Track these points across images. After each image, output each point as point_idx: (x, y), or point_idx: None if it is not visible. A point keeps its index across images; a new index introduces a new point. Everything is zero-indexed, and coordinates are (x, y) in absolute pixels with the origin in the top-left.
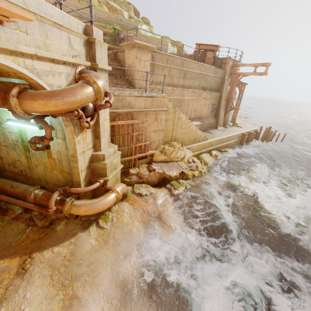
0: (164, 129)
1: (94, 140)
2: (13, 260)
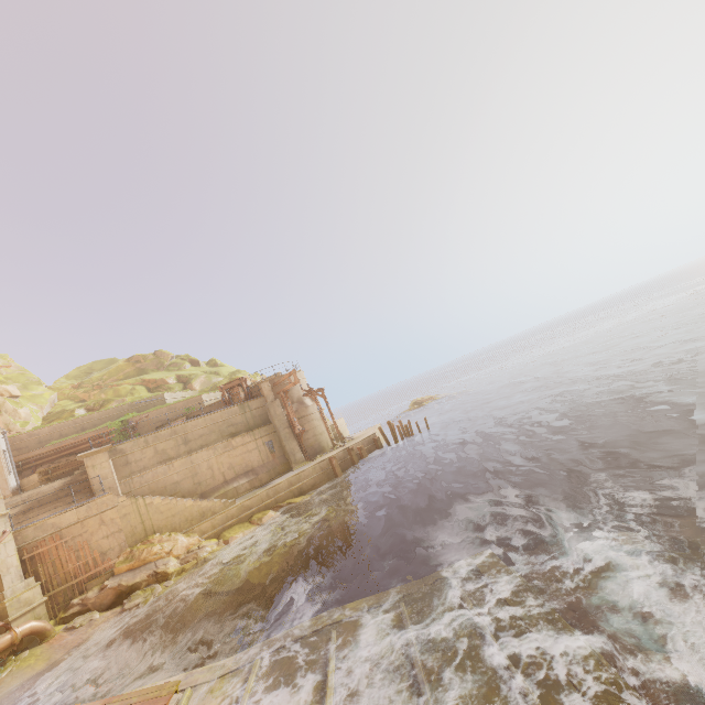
0: (124, 527)
1: None
2: None
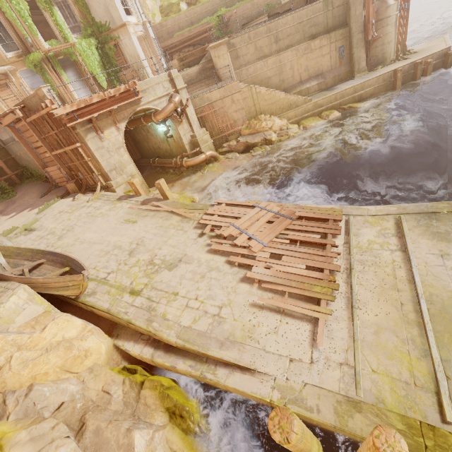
0: (244, 107)
1: (189, 128)
2: (170, 184)
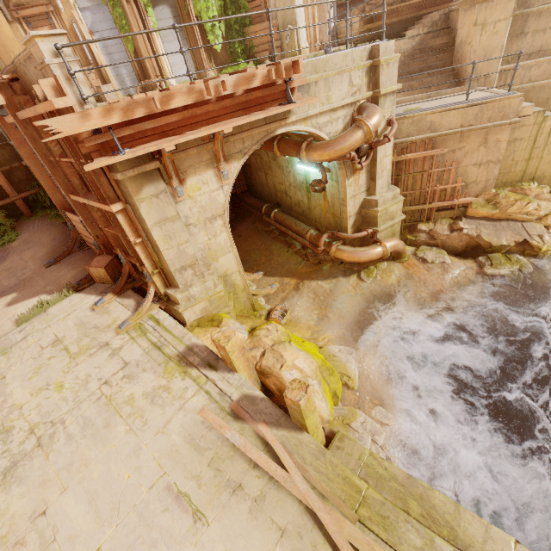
0: (503, 158)
1: (368, 182)
2: (292, 280)
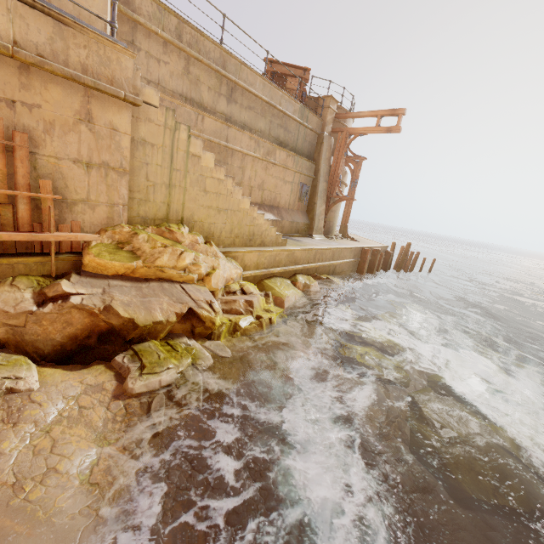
0: (131, 169)
1: None
2: None
